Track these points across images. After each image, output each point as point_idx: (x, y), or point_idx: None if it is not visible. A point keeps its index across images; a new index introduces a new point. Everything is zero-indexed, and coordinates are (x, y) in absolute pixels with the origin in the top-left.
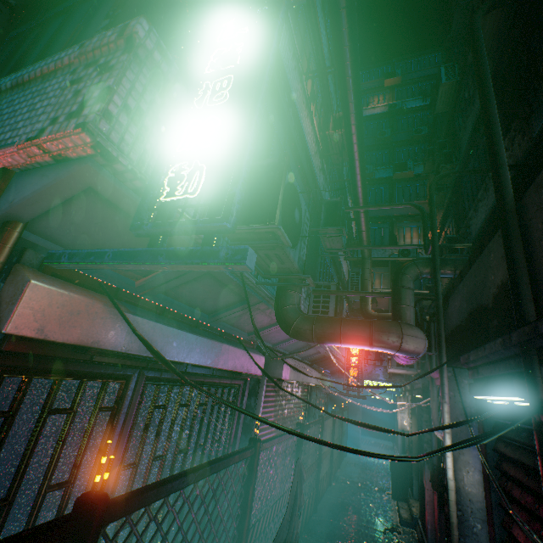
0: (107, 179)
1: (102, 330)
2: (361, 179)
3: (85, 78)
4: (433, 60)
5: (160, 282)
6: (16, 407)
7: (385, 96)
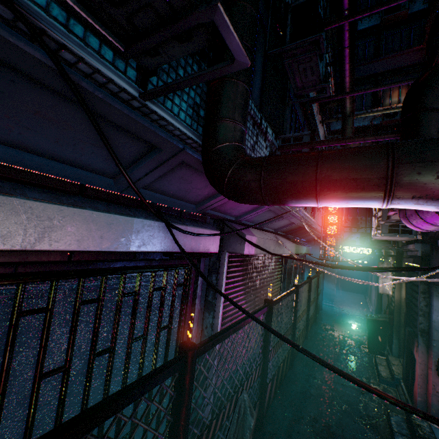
0: None
1: None
2: None
3: None
4: None
5: None
6: None
7: None
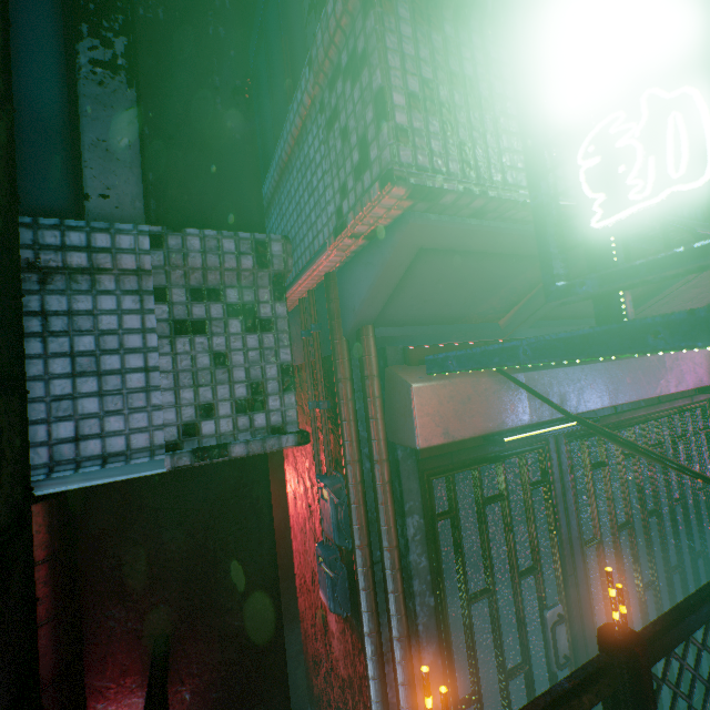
0: (435, 226)
1: (499, 407)
2: None
3: (339, 105)
4: None
5: (532, 311)
6: (454, 506)
7: None
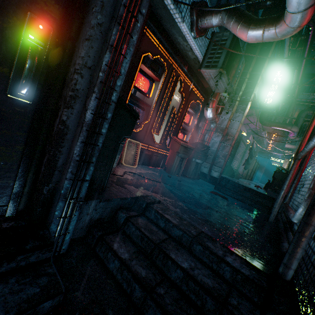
0: None
1: None
2: (302, 73)
3: None
4: None
5: None
6: None
7: None
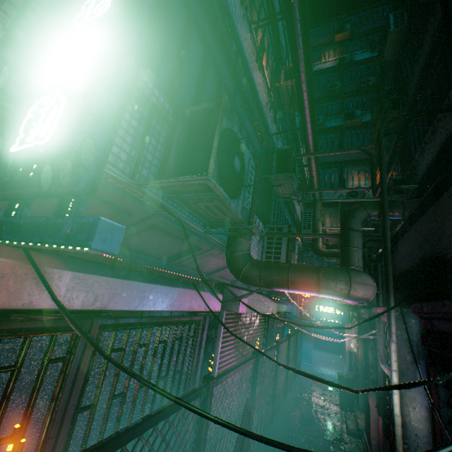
0: None
1: (34, 291)
2: (311, 127)
3: None
4: (381, 13)
5: None
6: None
7: (335, 50)
